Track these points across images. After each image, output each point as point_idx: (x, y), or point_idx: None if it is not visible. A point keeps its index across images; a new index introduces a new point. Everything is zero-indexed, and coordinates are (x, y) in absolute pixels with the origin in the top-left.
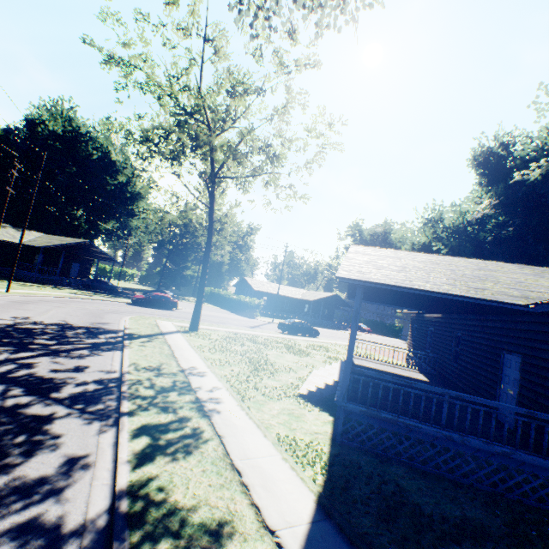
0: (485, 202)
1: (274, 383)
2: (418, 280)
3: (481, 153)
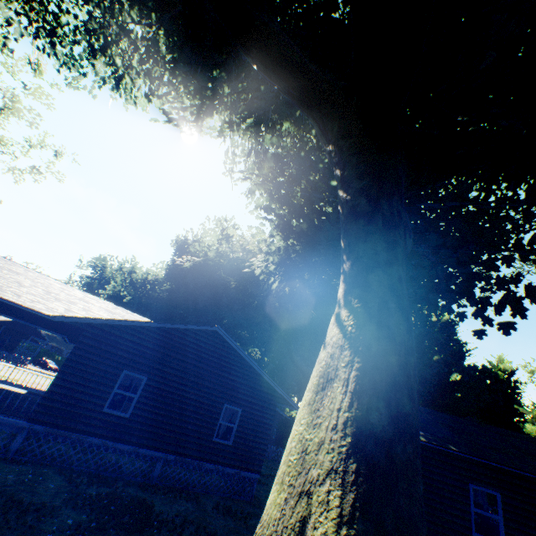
0: (165, 271)
1: None
2: None
3: (182, 240)
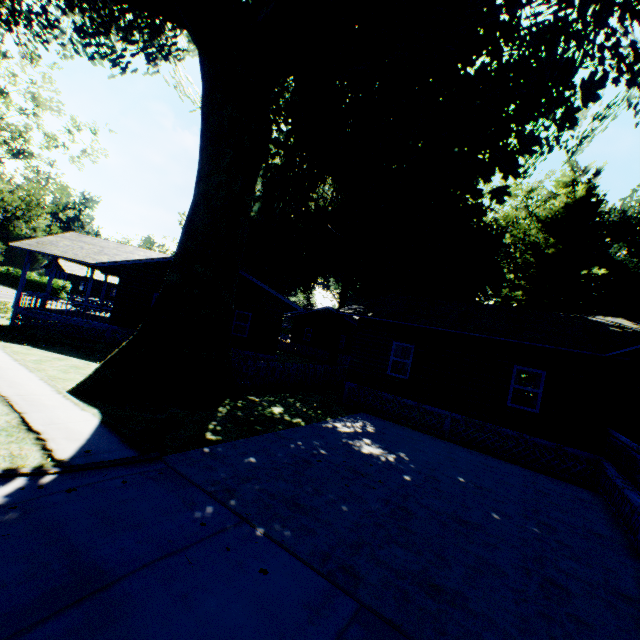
0: None
1: (2, 315)
2: (63, 251)
3: None
